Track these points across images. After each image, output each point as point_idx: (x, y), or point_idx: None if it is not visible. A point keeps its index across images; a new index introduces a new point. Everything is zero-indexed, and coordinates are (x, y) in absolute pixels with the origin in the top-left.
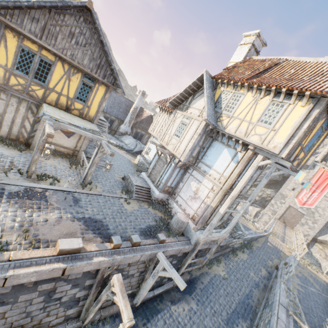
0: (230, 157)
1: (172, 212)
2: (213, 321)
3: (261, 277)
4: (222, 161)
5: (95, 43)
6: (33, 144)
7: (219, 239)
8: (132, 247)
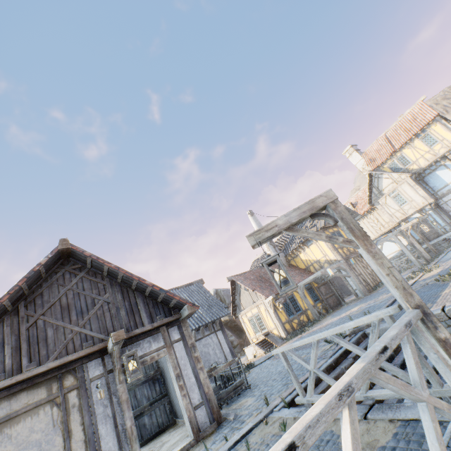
0: (445, 169)
1: None
2: None
3: None
4: (445, 176)
5: None
6: None
7: None
8: None
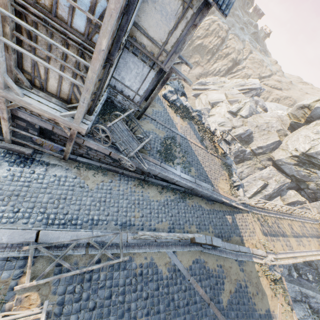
0: None
1: None
2: (1, 198)
3: (148, 226)
4: None
5: None
6: None
7: (61, 124)
8: None
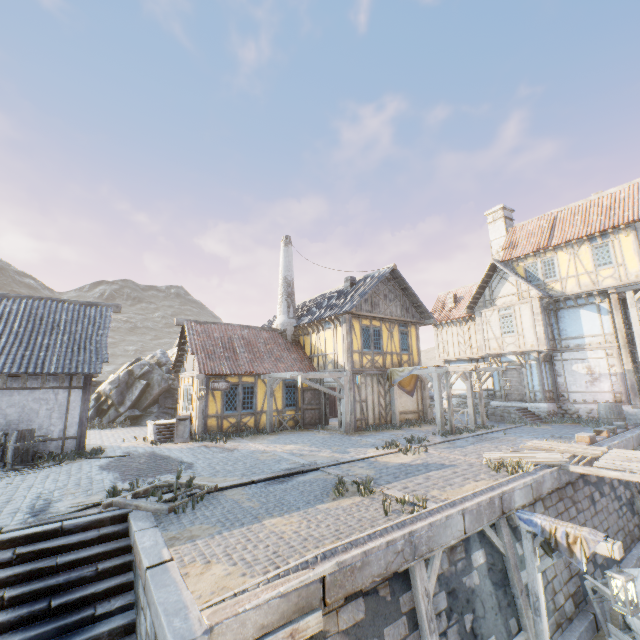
0: (595, 313)
1: (582, 415)
2: None
3: None
4: (588, 322)
5: (398, 293)
6: (395, 419)
7: None
8: (615, 435)
